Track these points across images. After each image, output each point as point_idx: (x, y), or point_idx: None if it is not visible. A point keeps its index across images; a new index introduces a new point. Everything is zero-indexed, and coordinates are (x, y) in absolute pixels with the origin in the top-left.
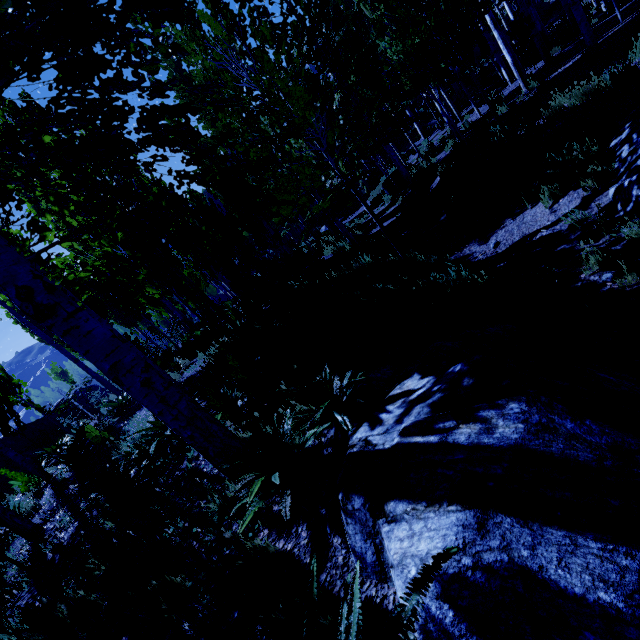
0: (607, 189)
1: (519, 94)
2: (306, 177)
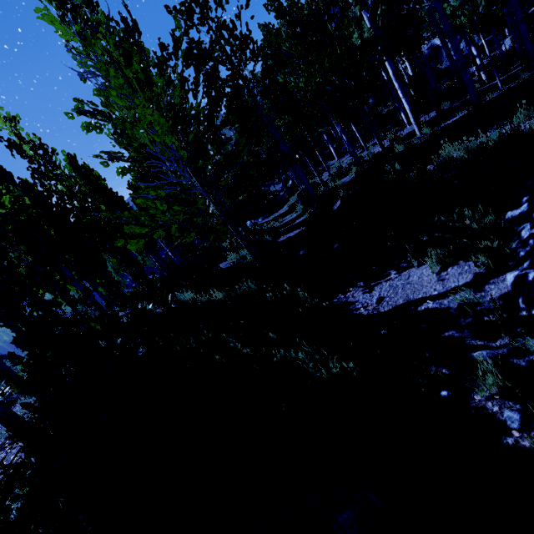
0: (504, 272)
1: (414, 136)
2: (159, 211)
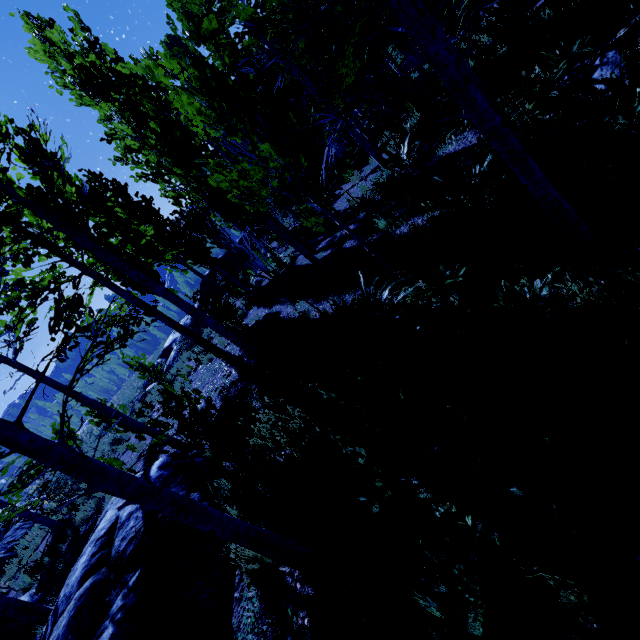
0: None
1: None
2: None
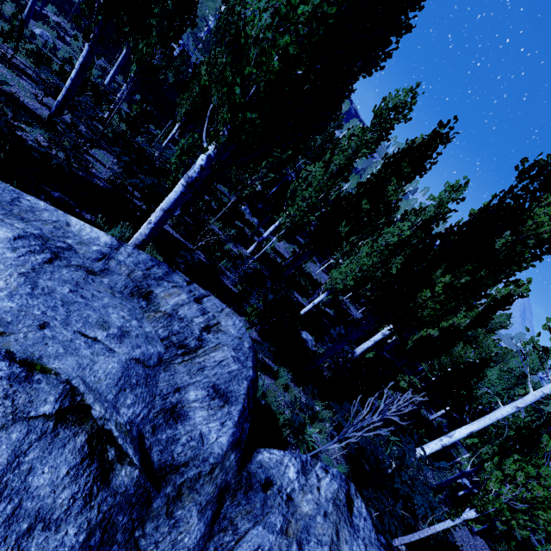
0: None
1: None
2: None
